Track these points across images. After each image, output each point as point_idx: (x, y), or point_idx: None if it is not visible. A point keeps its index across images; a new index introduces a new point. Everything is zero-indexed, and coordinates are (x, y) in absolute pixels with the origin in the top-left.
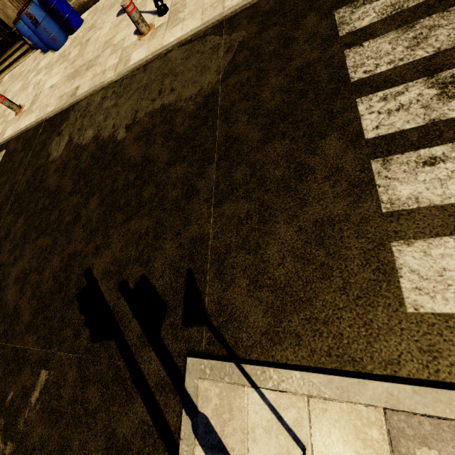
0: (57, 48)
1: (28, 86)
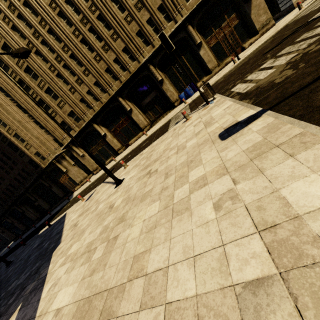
0: (191, 95)
1: (183, 104)
